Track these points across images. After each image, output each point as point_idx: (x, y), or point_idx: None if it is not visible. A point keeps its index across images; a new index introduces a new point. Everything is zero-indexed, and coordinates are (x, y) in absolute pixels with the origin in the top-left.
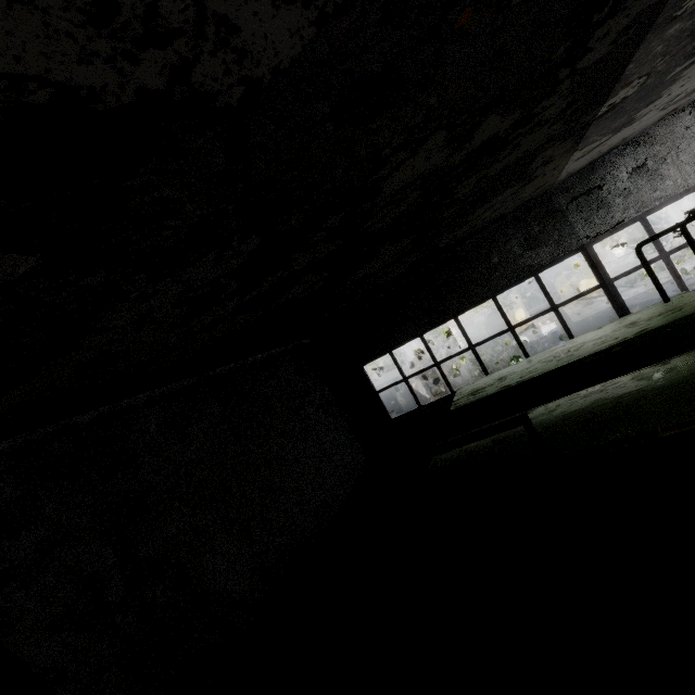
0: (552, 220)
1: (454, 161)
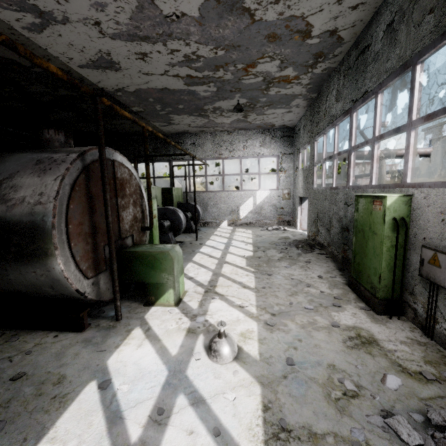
0: (165, 146)
1: (59, 94)
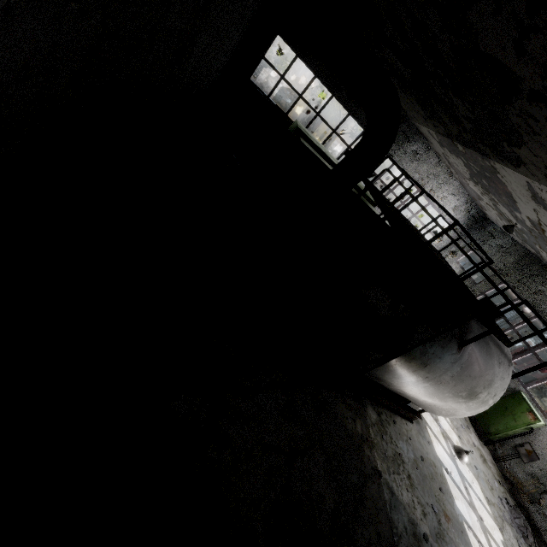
0: None
1: (457, 113)
